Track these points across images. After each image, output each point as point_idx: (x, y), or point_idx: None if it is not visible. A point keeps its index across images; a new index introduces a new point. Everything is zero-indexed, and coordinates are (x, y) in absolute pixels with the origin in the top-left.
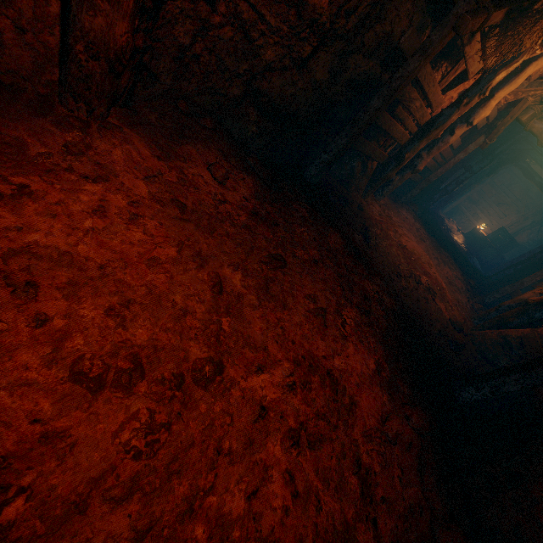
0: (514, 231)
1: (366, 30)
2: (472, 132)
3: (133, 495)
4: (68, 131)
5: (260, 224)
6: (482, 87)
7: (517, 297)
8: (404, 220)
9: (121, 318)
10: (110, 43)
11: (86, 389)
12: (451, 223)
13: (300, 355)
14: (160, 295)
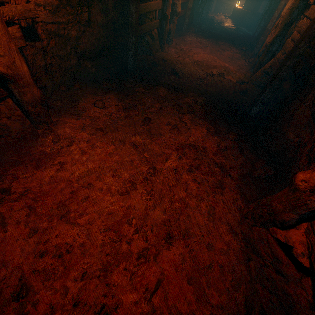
0: None
1: None
2: None
3: (156, 207)
4: (48, 136)
5: (129, 111)
6: None
7: (264, 43)
8: (190, 43)
9: (117, 175)
10: (36, 98)
11: (126, 196)
12: (219, 16)
13: (177, 146)
14: (121, 162)
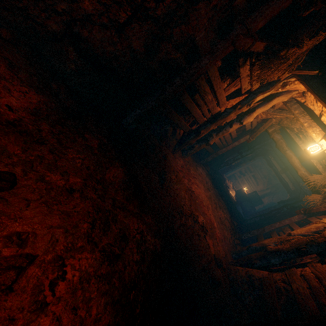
0: (261, 194)
1: (175, 26)
2: (243, 132)
3: None
4: None
5: (11, 136)
6: (249, 101)
7: (260, 241)
8: (199, 174)
9: None
10: None
11: None
12: (230, 183)
13: None
14: None
